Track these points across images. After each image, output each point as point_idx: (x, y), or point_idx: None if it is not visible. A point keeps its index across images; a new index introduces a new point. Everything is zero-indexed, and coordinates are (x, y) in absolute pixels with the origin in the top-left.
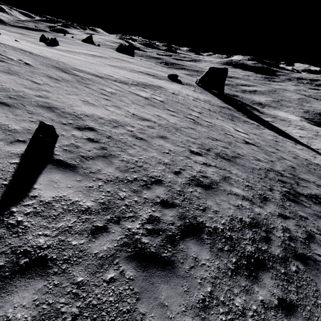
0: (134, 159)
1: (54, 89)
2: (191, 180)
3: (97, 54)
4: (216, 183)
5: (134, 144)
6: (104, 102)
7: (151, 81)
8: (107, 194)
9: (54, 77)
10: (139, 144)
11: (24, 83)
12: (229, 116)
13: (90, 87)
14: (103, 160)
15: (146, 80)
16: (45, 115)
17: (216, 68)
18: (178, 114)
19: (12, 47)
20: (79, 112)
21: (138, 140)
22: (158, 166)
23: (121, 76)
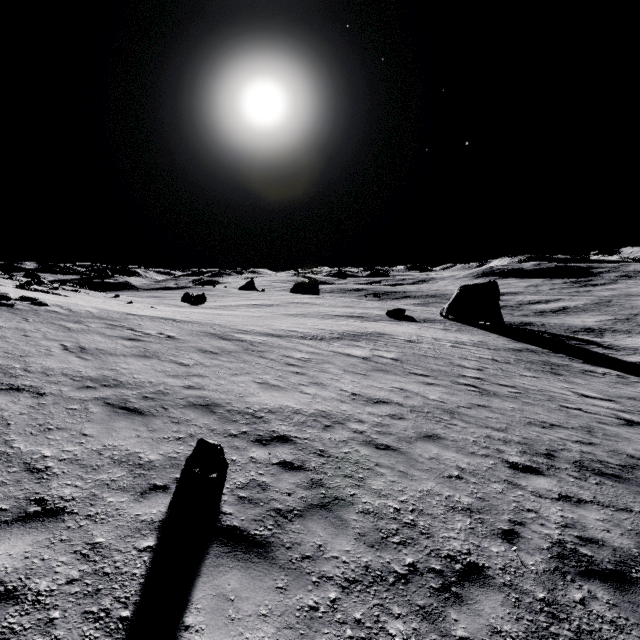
0: (390, 504)
1: (212, 369)
2: (559, 558)
3: (263, 303)
4: (636, 560)
5: (377, 464)
6: (294, 378)
7: (361, 327)
8: (357, 632)
9: (209, 350)
10: (388, 462)
11: (167, 368)
12: (544, 366)
13: (266, 356)
14: (322, 516)
15: (352, 327)
16: (200, 421)
17: (474, 285)
18: (437, 378)
19: (150, 318)
20: (257, 406)
21: (382, 451)
22: (452, 518)
23: (309, 328)
